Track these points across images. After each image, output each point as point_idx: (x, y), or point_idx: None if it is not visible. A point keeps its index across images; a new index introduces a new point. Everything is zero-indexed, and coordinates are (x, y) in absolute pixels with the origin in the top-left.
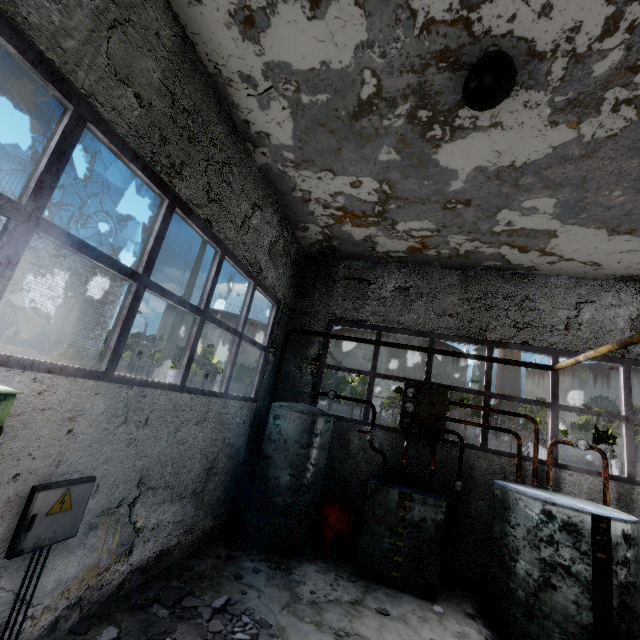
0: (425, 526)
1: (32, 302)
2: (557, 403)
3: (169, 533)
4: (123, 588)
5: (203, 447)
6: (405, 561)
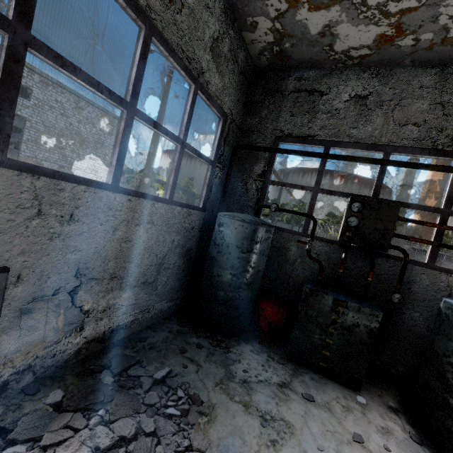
0: (357, 331)
1: (67, 144)
2: None
3: (124, 313)
4: (81, 354)
5: (150, 246)
6: (333, 356)
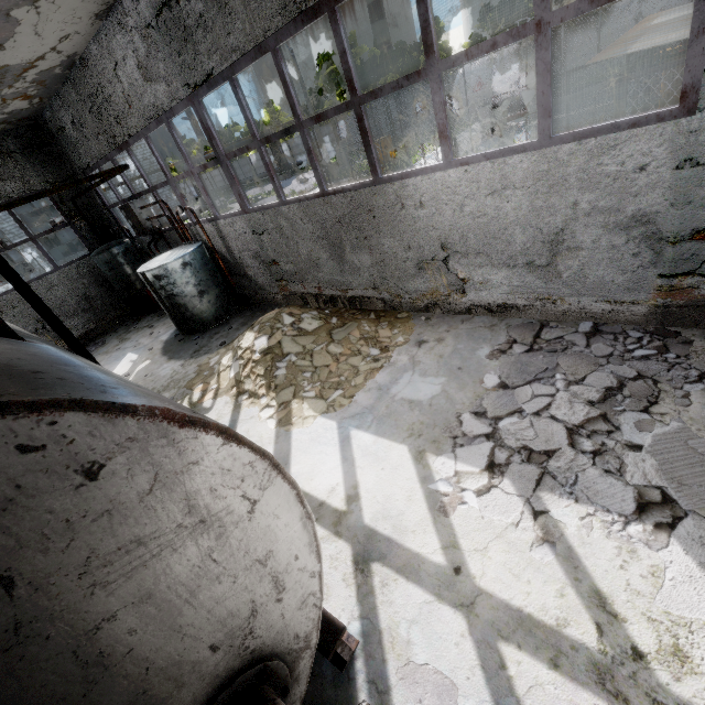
0: None
1: None
2: (169, 179)
3: (84, 326)
4: None
5: (68, 295)
6: None
